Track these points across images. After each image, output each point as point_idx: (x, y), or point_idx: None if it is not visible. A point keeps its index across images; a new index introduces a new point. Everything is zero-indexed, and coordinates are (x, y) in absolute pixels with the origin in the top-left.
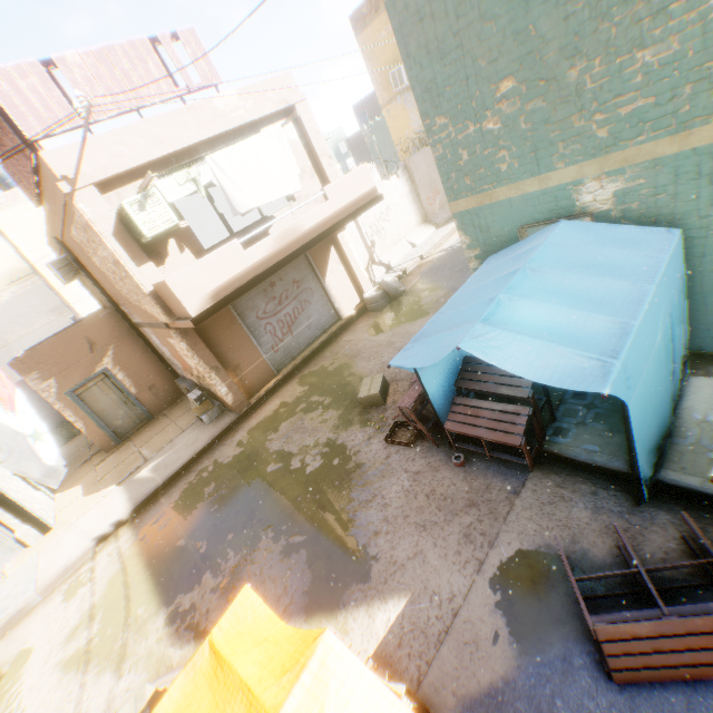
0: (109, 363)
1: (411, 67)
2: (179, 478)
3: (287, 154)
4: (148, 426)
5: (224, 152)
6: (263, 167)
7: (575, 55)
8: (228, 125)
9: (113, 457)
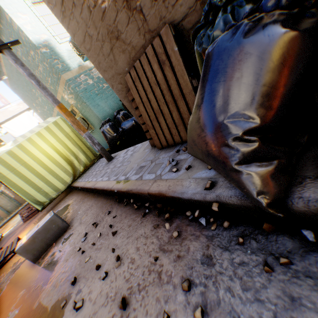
0: (3, 188)
1: (24, 101)
2: (13, 218)
3: (32, 118)
4: (19, 207)
5: (8, 122)
6: (23, 123)
7: (35, 99)
8: (15, 113)
9: (6, 219)
